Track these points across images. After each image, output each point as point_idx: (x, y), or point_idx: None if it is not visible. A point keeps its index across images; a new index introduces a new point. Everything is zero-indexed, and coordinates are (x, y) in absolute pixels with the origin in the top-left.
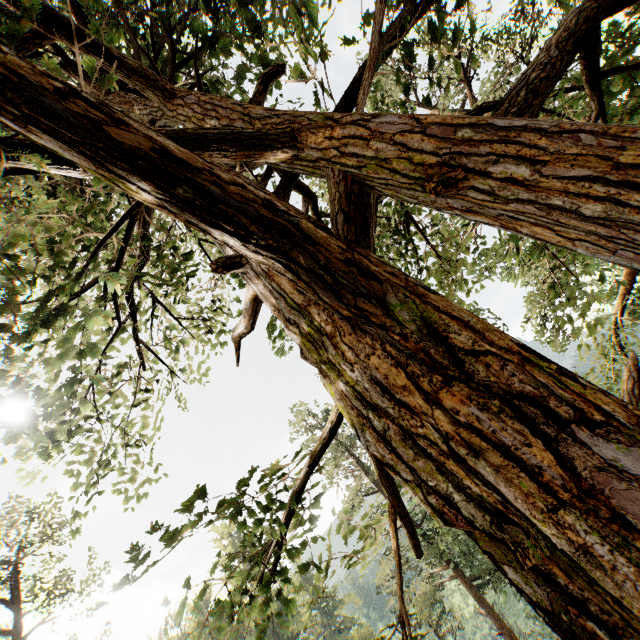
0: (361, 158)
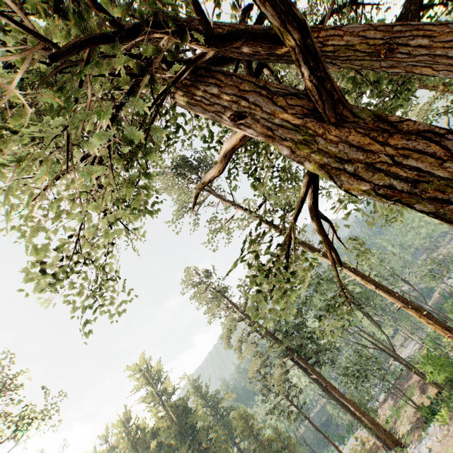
0: (336, 47)
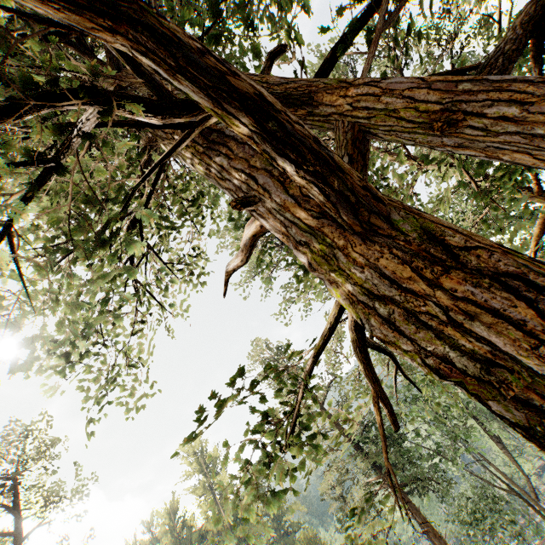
0: (373, 109)
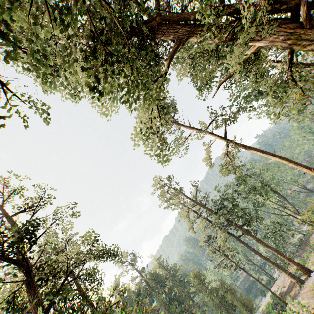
0: None
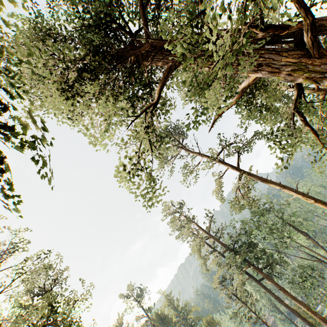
0: None
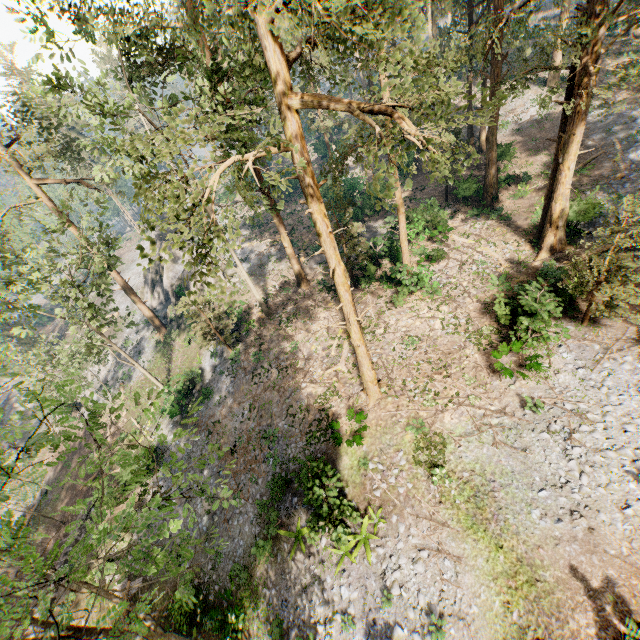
0: None
